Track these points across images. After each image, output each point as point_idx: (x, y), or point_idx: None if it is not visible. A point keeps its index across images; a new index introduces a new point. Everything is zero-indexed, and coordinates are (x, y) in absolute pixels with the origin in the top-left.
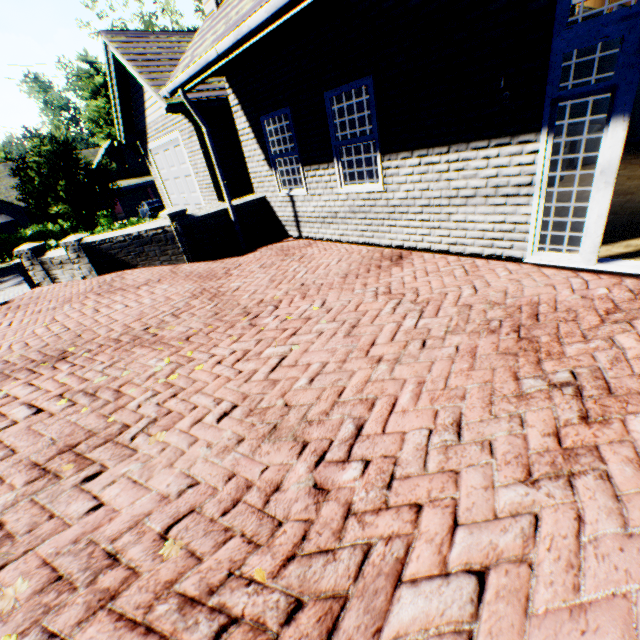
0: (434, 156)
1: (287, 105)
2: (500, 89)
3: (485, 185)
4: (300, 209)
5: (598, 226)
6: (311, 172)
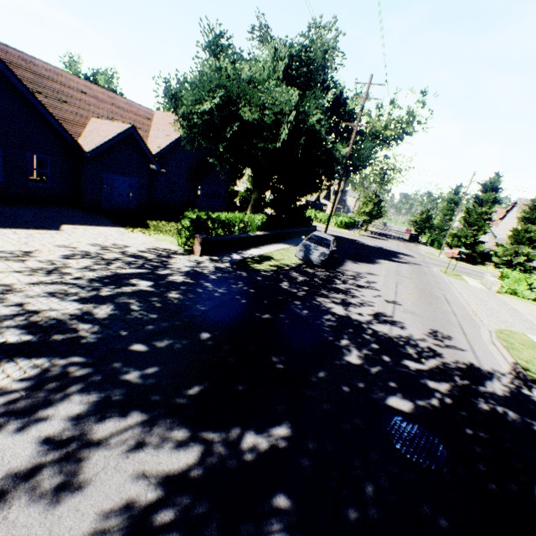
0: None
1: None
2: None
3: None
4: None
5: None
6: None
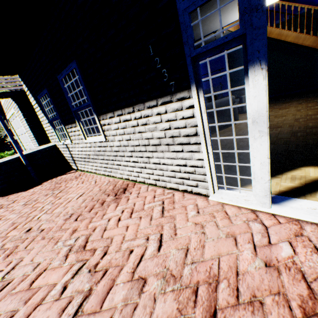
0: (126, 114)
1: (46, 87)
2: (151, 56)
3: (164, 135)
4: (72, 152)
5: (264, 172)
6: (70, 129)
